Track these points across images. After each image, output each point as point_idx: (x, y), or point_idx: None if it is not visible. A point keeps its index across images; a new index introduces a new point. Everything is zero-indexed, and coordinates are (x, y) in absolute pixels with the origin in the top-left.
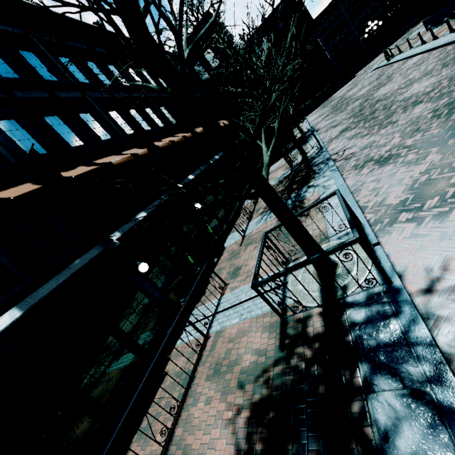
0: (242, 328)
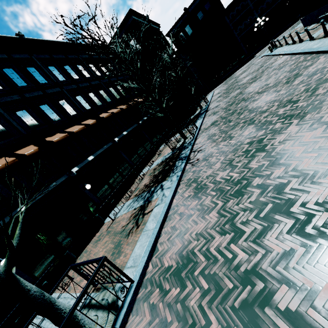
0: None
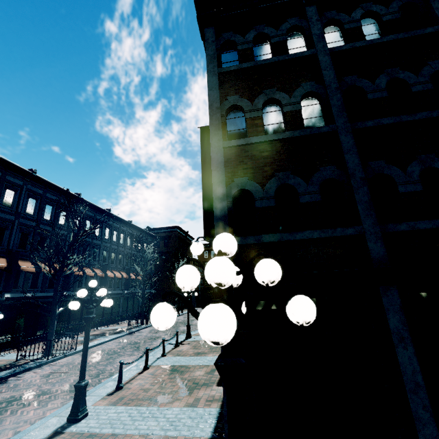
0: (2, 360)
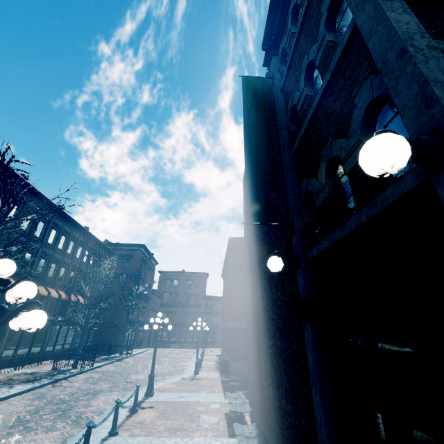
0: None
